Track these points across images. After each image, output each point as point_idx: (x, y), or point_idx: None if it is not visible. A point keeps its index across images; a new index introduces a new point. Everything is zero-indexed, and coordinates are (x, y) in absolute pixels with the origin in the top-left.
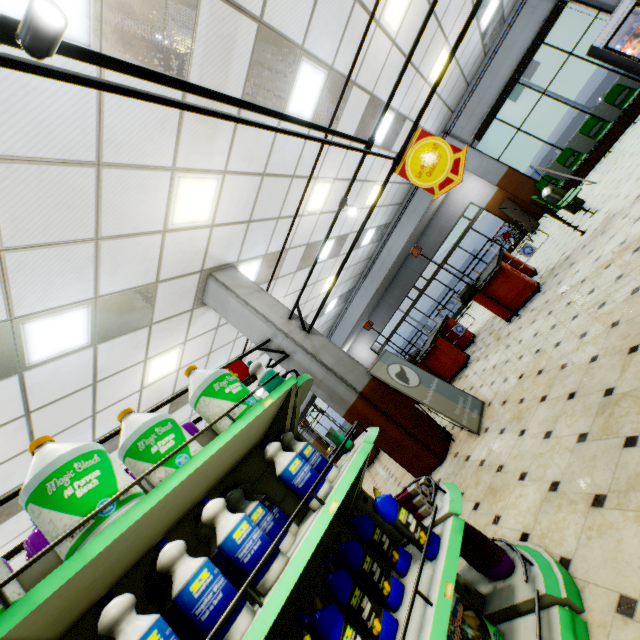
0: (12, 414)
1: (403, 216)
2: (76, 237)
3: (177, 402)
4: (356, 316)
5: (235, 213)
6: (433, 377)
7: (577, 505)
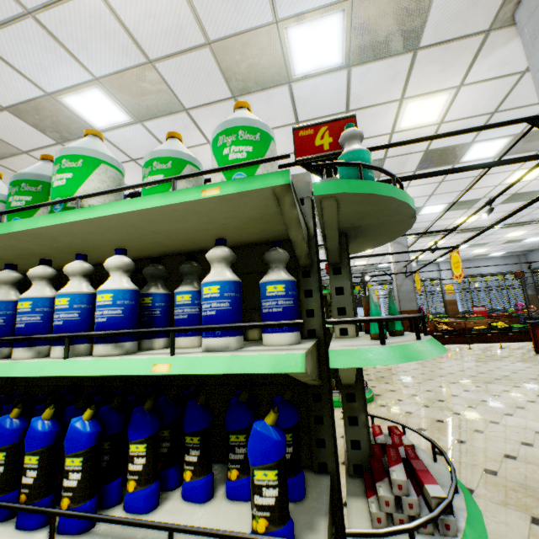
0: (287, 120)
1: None
2: None
3: (429, 161)
4: None
5: None
6: None
7: None
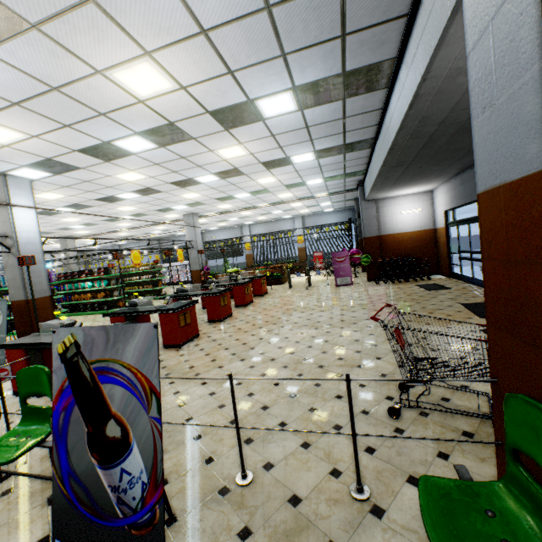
0: None
1: (404, 57)
2: None
3: (108, 201)
4: (373, 177)
5: None
6: (6, 333)
7: None
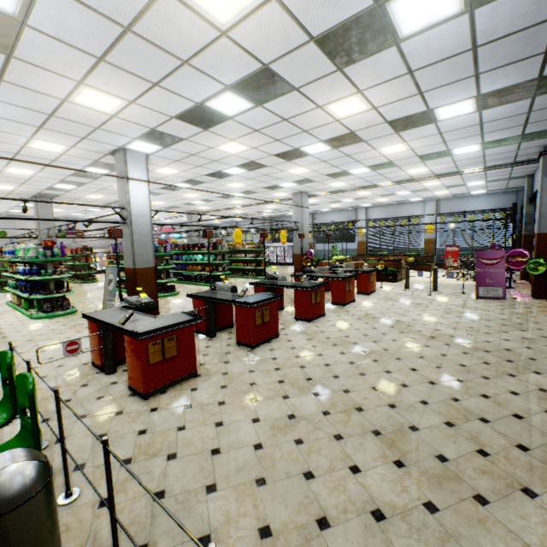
0: None
1: None
2: (50, 162)
3: (217, 176)
4: None
5: (70, 140)
6: (115, 297)
7: (33, 323)
